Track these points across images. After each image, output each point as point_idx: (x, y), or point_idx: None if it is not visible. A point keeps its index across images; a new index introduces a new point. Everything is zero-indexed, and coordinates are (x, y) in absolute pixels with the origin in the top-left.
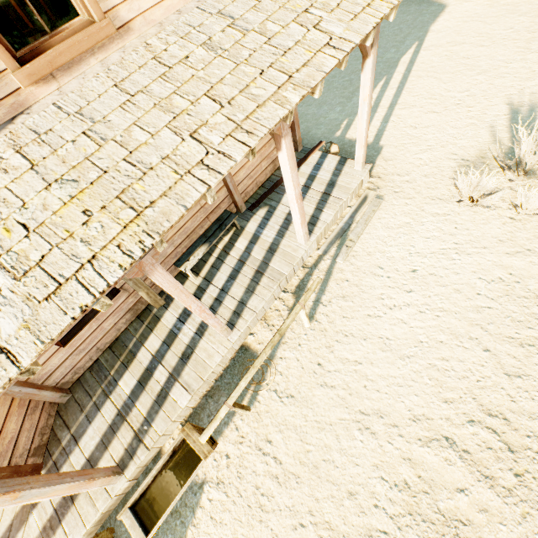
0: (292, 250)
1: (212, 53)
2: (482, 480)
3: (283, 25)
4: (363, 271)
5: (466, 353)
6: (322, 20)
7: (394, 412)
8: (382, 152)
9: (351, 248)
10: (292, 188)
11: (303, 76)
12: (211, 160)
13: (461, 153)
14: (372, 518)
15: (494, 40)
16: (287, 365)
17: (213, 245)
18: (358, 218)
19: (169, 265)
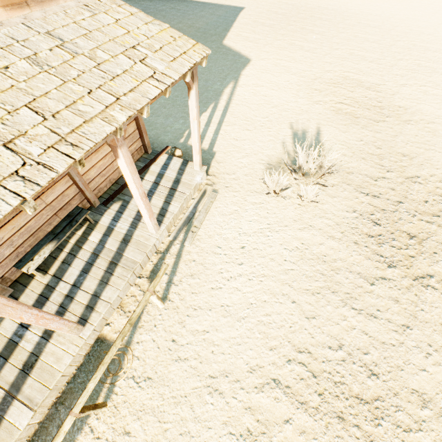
0: (144, 239)
1: (37, 67)
2: (299, 407)
3: (113, 55)
4: (206, 251)
5: (282, 307)
6: (147, 57)
7: (236, 368)
8: (216, 156)
9: (196, 233)
10: (136, 189)
11: (129, 99)
12: (28, 171)
13: (267, 159)
14: None
15: (280, 87)
16: (143, 348)
17: (65, 241)
18: (200, 207)
19: (8, 267)
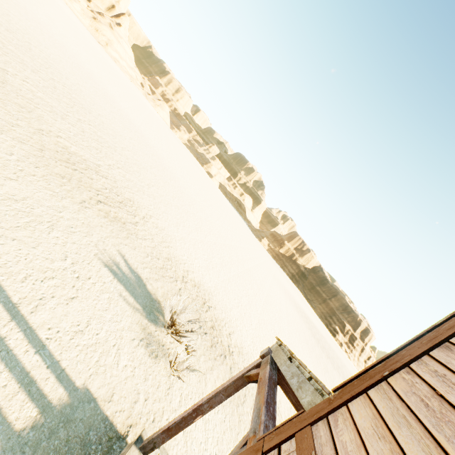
0: None
1: None
2: None
3: None
4: None
5: None
6: None
7: None
8: (96, 394)
9: None
10: None
11: None
12: None
13: (135, 334)
14: None
15: (15, 171)
16: None
17: None
18: None
19: None
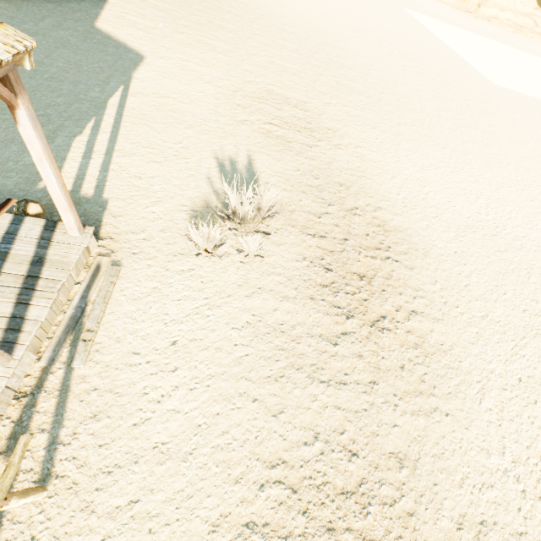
0: None
1: None
2: None
3: None
4: (115, 366)
5: (241, 413)
6: None
7: (192, 538)
8: (109, 207)
9: (92, 341)
10: None
11: None
12: None
13: (190, 204)
14: None
15: (192, 100)
16: None
17: None
18: (94, 295)
19: None
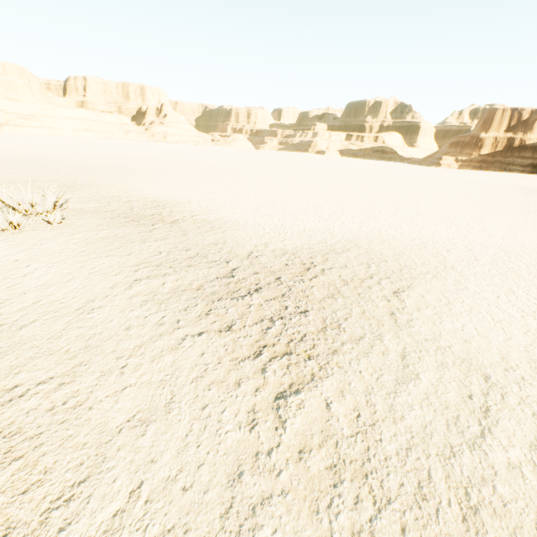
0: None
1: None
2: (165, 277)
3: None
4: None
5: (101, 261)
6: None
7: (98, 294)
8: None
9: None
10: None
11: None
12: None
13: None
14: (152, 321)
15: None
16: None
17: None
18: None
19: None
